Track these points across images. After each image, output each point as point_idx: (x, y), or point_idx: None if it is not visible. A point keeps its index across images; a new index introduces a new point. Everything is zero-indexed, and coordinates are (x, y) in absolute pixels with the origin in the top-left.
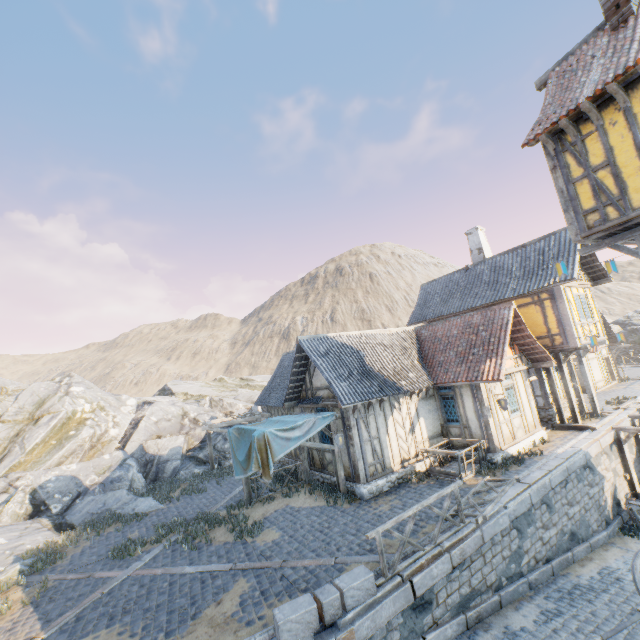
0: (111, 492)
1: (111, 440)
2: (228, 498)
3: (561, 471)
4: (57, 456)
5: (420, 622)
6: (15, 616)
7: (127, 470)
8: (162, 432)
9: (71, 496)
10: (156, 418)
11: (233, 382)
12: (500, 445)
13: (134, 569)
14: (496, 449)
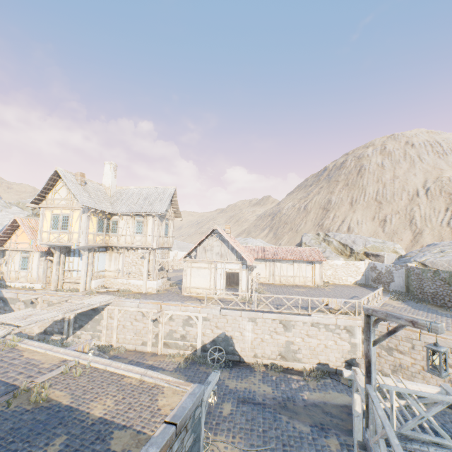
0: None
1: None
2: None
3: None
4: None
5: None
6: None
7: None
8: None
9: None
10: None
11: None
12: (6, 279)
13: None
14: (4, 280)
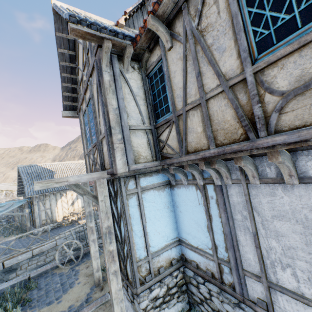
0: None
1: None
2: None
3: None
4: None
5: (7, 276)
6: None
7: None
8: None
9: None
10: None
11: None
12: None
13: None
14: None
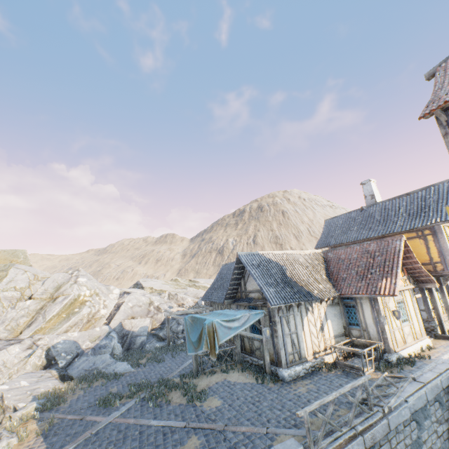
0: (99, 355)
1: (101, 317)
2: (180, 368)
3: None
4: (65, 325)
5: None
6: (30, 443)
7: (110, 340)
8: (135, 314)
9: (72, 355)
10: (132, 304)
11: (184, 282)
12: (394, 347)
13: (114, 417)
14: (391, 350)
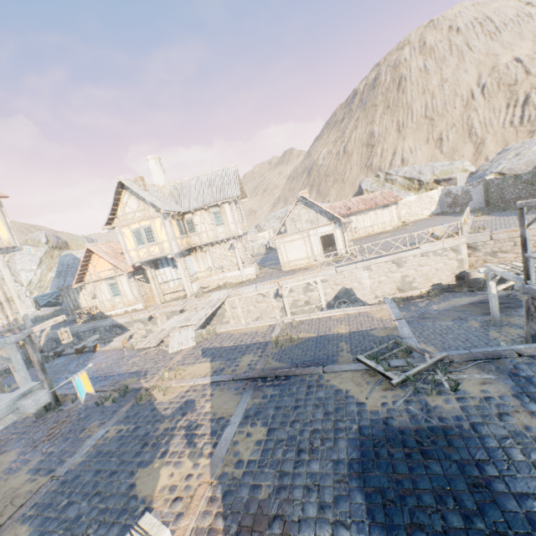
0: None
1: None
2: None
3: (88, 327)
4: None
5: None
6: None
7: None
8: None
9: None
10: None
11: None
12: (102, 310)
13: None
14: (100, 312)
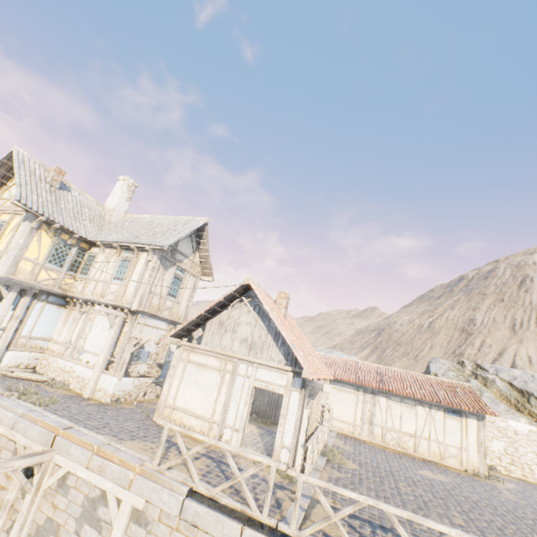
0: None
1: None
2: None
3: None
4: None
5: None
6: None
7: None
8: None
9: None
10: None
11: None
12: None
13: None
14: None
